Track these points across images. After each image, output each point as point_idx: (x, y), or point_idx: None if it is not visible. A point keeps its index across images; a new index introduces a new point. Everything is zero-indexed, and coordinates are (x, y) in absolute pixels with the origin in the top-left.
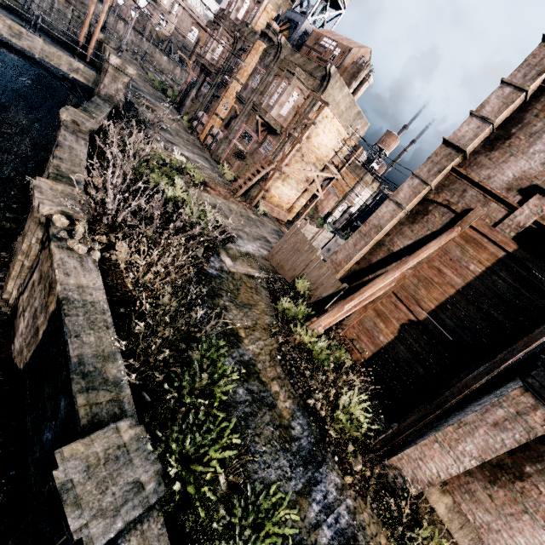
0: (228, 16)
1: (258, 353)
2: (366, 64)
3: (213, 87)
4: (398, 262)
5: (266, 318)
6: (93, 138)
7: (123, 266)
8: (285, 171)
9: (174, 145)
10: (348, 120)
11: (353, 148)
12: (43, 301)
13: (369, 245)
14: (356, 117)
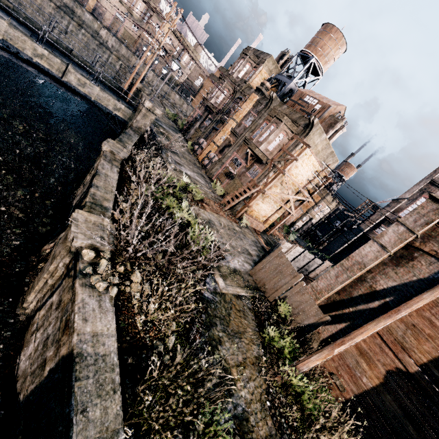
0: (231, 75)
1: (250, 401)
2: (342, 118)
3: (213, 122)
4: (381, 301)
5: (254, 348)
6: (123, 164)
7: (136, 301)
8: (267, 194)
9: (180, 165)
10: (323, 157)
11: (325, 179)
12: (56, 331)
13: (350, 279)
14: (329, 155)
